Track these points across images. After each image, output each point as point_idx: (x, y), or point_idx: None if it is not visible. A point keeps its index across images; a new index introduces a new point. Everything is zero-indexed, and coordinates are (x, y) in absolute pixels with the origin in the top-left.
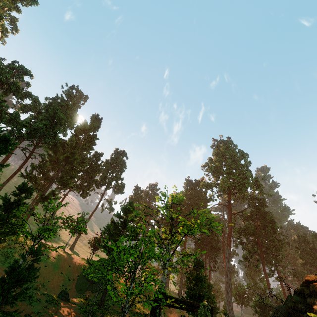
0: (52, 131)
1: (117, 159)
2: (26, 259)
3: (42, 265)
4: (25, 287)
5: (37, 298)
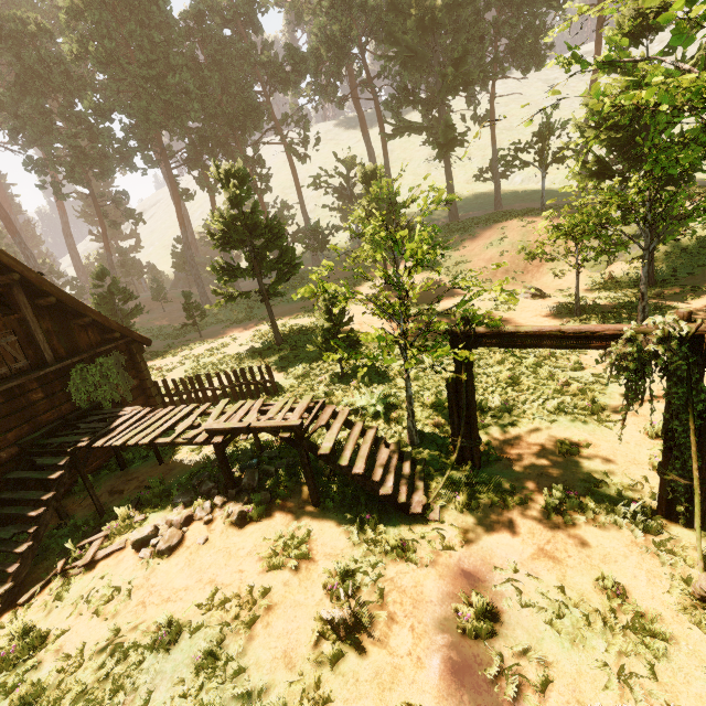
0: (353, 0)
1: None
2: (469, 254)
3: (494, 254)
4: (460, 296)
5: (477, 307)
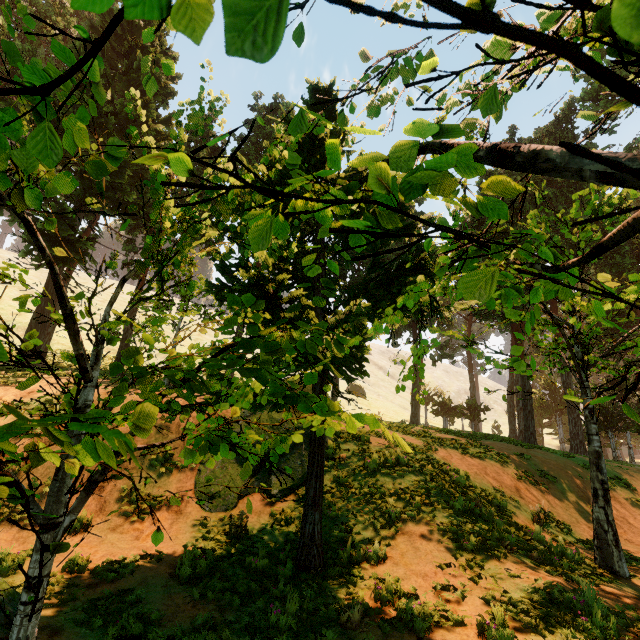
0: None
1: (267, 124)
2: None
3: None
4: None
5: None
